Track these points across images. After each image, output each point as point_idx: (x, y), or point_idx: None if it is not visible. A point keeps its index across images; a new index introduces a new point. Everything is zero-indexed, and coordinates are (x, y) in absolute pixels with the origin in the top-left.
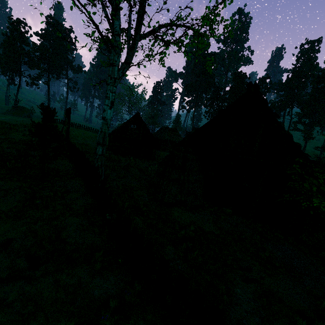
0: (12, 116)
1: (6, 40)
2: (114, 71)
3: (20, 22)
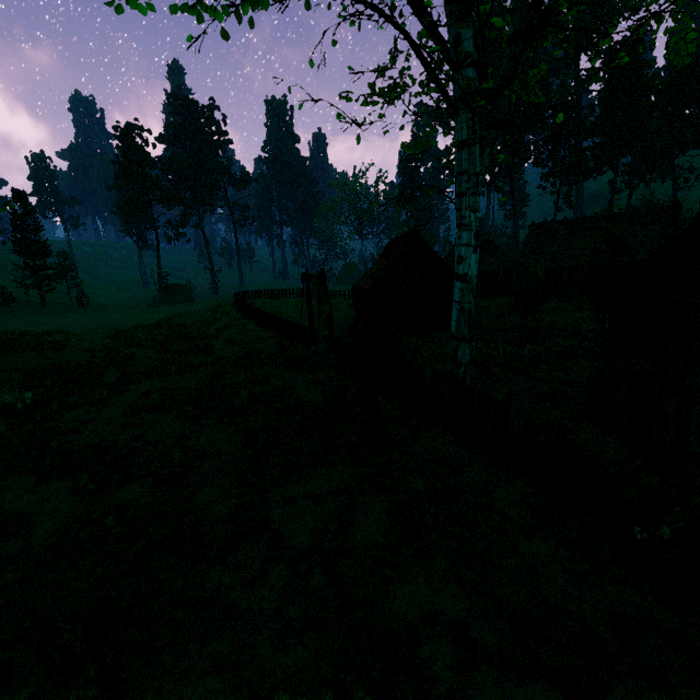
0: (165, 306)
1: (120, 171)
2: (472, 158)
3: (132, 128)
